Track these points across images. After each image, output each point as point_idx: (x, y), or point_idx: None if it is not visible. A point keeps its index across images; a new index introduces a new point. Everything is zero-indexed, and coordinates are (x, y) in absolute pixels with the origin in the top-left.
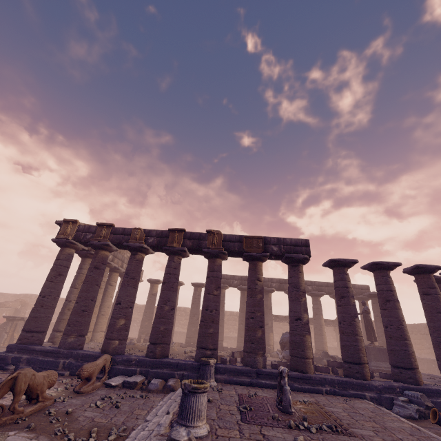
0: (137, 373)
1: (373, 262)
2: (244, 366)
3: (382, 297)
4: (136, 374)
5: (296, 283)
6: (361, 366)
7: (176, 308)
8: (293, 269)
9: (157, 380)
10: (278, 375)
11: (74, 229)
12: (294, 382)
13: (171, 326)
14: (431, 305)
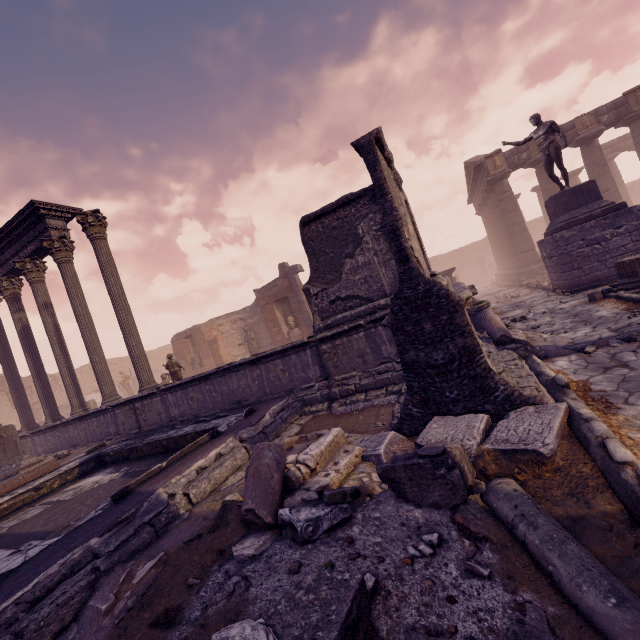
0: None
1: None
2: None
3: None
4: None
5: None
6: None
7: None
8: None
9: None
10: None
11: (503, 159)
12: None
13: None
14: None
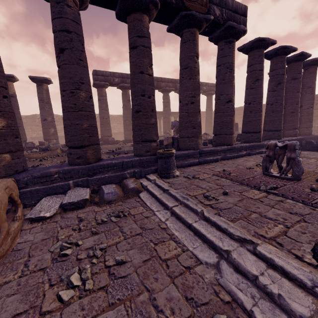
0: (71, 187)
1: (282, 46)
2: (188, 150)
3: (276, 80)
4: (70, 188)
5: (231, 63)
6: (260, 133)
7: (52, 111)
8: (228, 45)
9: (110, 187)
10: (215, 151)
11: None
12: (224, 154)
13: (96, 122)
14: (295, 87)
